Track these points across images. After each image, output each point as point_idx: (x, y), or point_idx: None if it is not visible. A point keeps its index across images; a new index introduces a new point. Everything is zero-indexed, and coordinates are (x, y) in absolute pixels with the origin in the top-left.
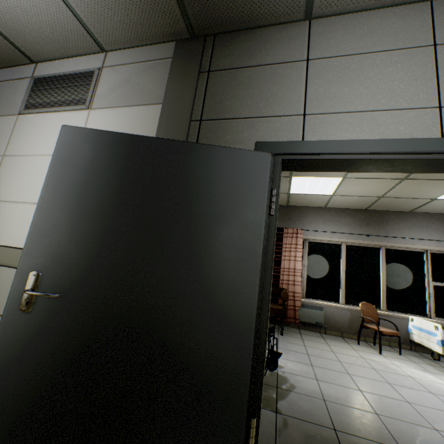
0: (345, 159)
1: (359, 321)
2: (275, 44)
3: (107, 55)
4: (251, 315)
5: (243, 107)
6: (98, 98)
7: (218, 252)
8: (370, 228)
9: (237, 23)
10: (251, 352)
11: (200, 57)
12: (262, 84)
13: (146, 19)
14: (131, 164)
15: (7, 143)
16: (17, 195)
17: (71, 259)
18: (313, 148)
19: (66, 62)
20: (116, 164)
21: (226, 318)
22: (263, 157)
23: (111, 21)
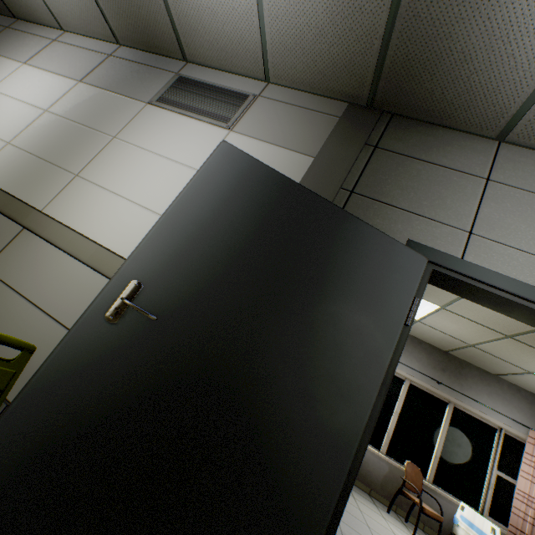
0: (504, 298)
1: (396, 483)
2: (455, 149)
3: (268, 86)
4: (357, 432)
5: (403, 197)
6: (244, 123)
7: (341, 343)
8: (444, 375)
9: (423, 113)
10: (344, 477)
11: (371, 129)
12: (431, 183)
13: (332, 71)
14: (280, 208)
15: (124, 127)
16: (113, 184)
17: (180, 283)
18: (473, 272)
19: (221, 75)
20: (264, 202)
21: (328, 423)
22: (419, 259)
23: (295, 58)
